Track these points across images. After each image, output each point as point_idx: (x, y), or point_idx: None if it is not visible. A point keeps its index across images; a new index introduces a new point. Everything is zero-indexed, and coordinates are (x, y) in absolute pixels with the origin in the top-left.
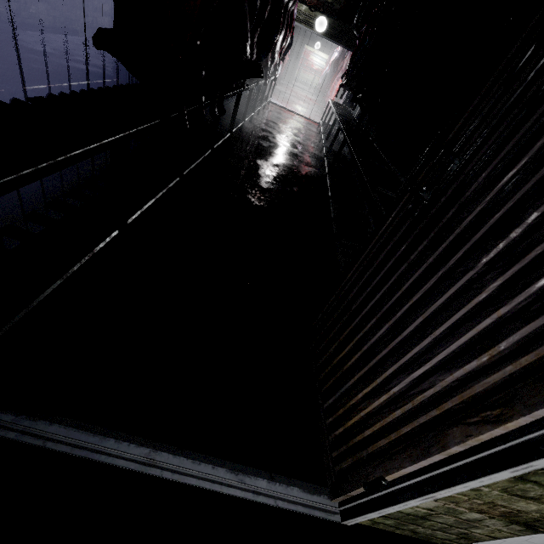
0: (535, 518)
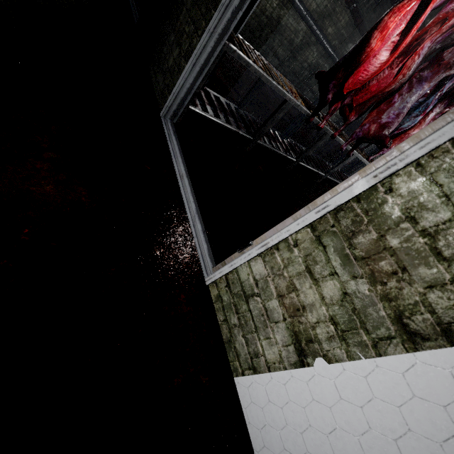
0: (306, 323)
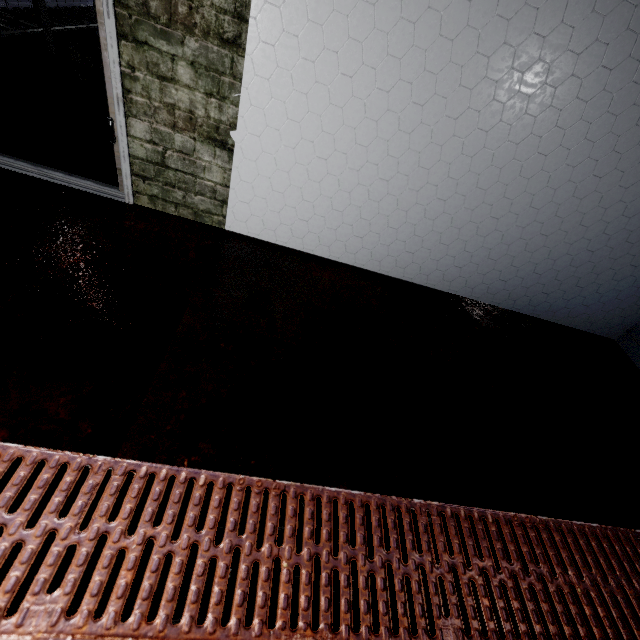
0: (204, 121)
